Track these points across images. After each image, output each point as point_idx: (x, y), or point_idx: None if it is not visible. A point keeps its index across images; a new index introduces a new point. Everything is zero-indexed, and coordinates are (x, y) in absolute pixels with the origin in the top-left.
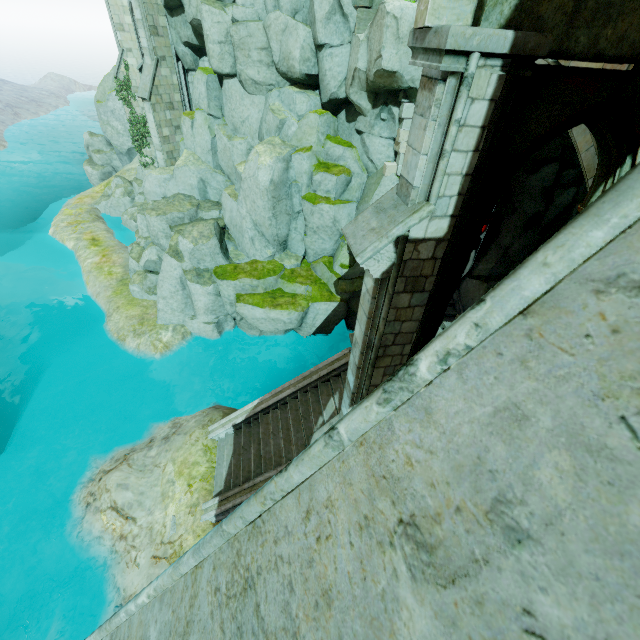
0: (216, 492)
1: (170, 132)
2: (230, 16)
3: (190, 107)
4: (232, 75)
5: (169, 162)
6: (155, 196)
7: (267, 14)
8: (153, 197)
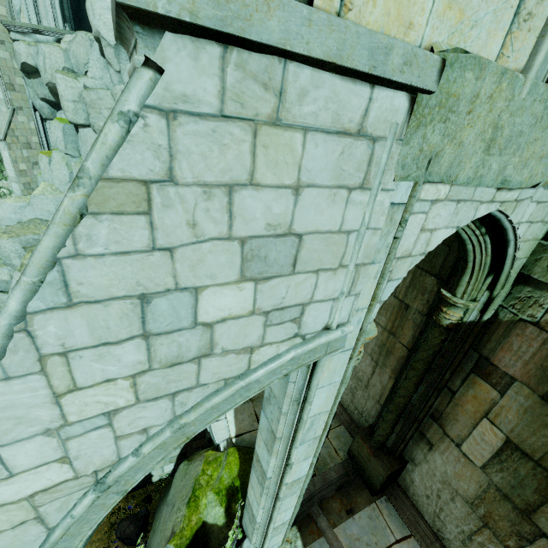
0: None
1: (27, 167)
2: (82, 84)
3: (48, 147)
4: (86, 125)
5: (26, 192)
6: (10, 222)
7: (114, 86)
8: (7, 222)
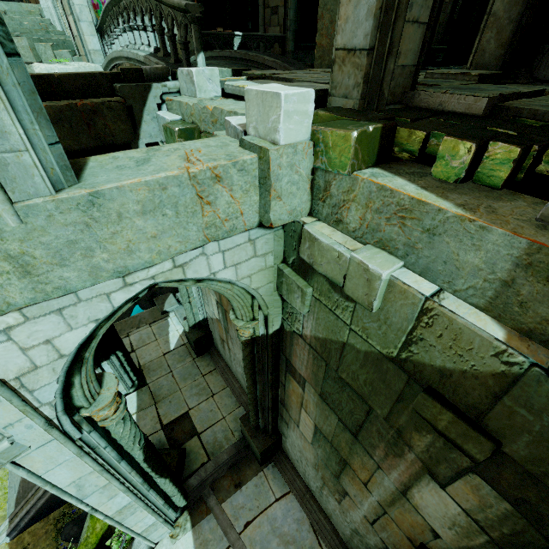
0: (9, 514)
1: None
2: None
3: None
4: None
5: None
6: None
7: None
8: None
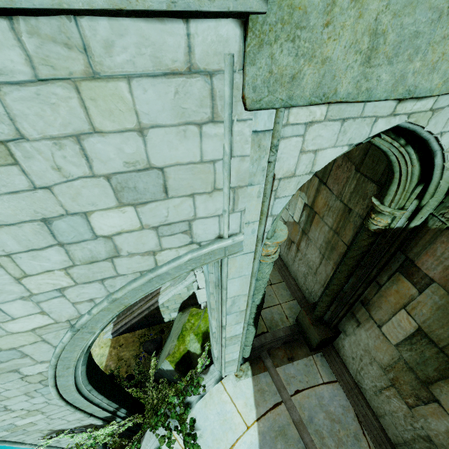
0: (113, 321)
1: None
2: None
3: None
4: None
5: None
6: None
7: None
8: None
